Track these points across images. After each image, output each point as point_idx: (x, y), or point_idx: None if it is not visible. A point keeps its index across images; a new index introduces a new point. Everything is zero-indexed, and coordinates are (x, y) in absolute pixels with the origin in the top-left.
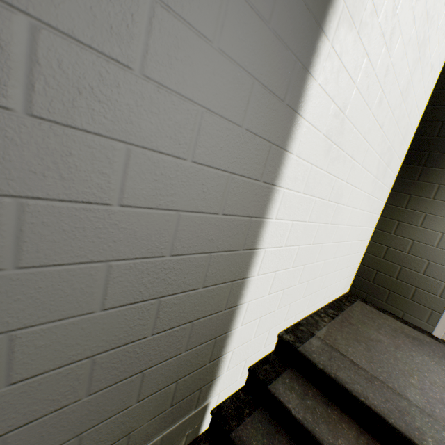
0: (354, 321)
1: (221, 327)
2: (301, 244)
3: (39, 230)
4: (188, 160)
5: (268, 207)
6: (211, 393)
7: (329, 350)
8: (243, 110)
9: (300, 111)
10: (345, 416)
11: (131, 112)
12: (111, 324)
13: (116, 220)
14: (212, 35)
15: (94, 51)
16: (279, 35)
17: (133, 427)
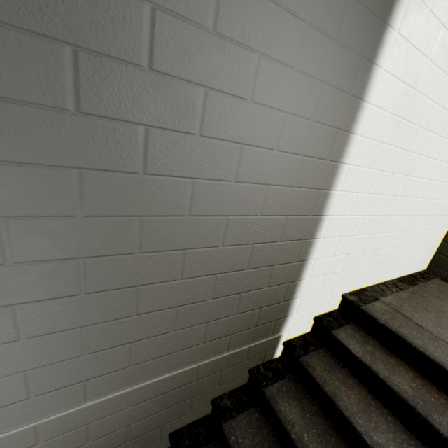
0: (427, 295)
1: (292, 275)
2: (366, 214)
3: (200, 196)
4: (274, 150)
5: (333, 181)
6: (283, 328)
7: (392, 312)
8: (314, 108)
9: (365, 98)
10: (403, 363)
11: (244, 125)
12: (226, 256)
13: (233, 191)
14: (293, 63)
15: (229, 95)
16: (345, 44)
17: (233, 331)
